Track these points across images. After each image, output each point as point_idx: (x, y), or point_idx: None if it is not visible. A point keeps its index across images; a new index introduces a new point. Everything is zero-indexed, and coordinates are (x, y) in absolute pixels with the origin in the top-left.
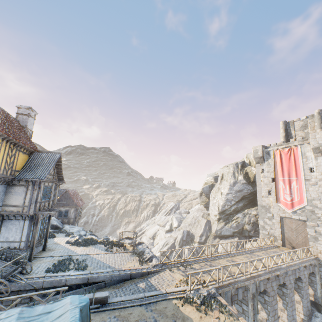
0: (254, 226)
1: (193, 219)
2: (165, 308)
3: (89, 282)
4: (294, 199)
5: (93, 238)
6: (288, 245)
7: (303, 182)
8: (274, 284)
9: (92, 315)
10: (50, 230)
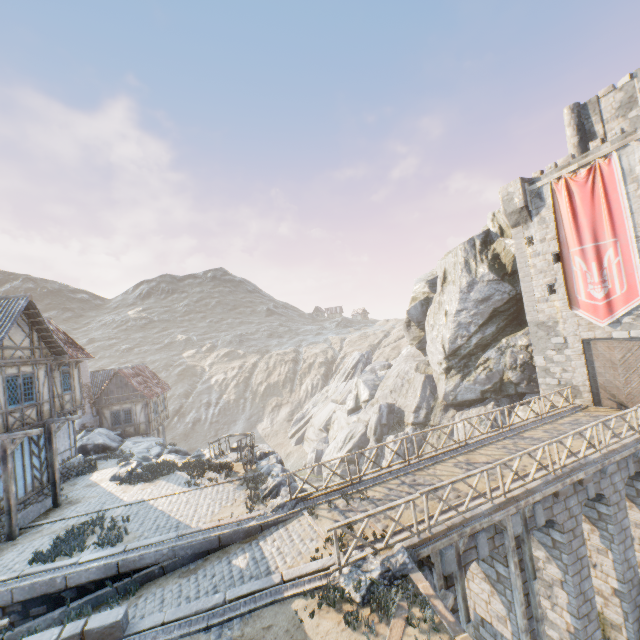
0: (526, 372)
1: (399, 378)
2: (268, 628)
3: (121, 571)
4: (612, 293)
5: (167, 461)
6: (607, 401)
7: (632, 245)
8: (574, 502)
9: None
10: (92, 457)
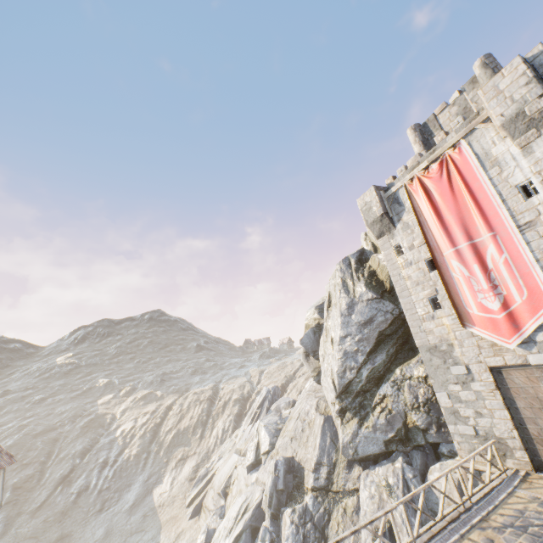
0: (432, 412)
1: (300, 419)
2: None
3: None
4: (510, 300)
5: None
6: None
7: (516, 237)
8: None
9: None
10: None
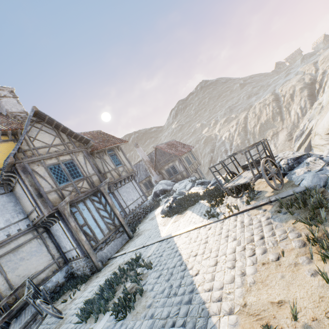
0: None
1: None
2: None
3: None
4: None
5: (192, 193)
6: None
7: None
8: None
9: None
10: (160, 197)
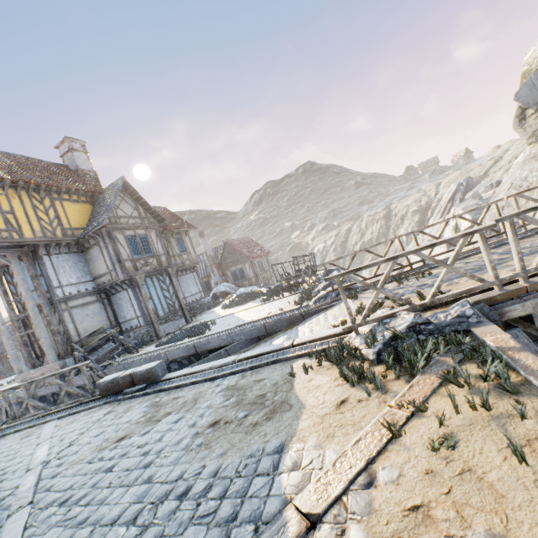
0: None
1: (513, 188)
2: (258, 381)
3: (198, 351)
4: None
5: (256, 291)
6: None
7: None
8: None
9: (124, 403)
10: (220, 300)
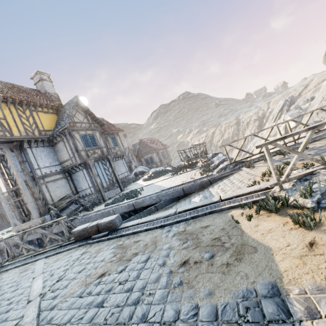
0: None
1: (324, 101)
2: (205, 227)
3: (136, 208)
4: None
5: (164, 169)
6: None
7: None
8: None
9: (94, 245)
10: (139, 176)
